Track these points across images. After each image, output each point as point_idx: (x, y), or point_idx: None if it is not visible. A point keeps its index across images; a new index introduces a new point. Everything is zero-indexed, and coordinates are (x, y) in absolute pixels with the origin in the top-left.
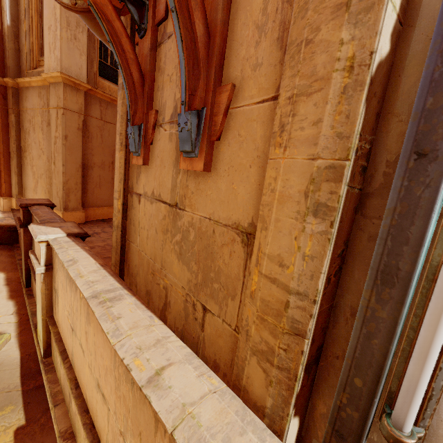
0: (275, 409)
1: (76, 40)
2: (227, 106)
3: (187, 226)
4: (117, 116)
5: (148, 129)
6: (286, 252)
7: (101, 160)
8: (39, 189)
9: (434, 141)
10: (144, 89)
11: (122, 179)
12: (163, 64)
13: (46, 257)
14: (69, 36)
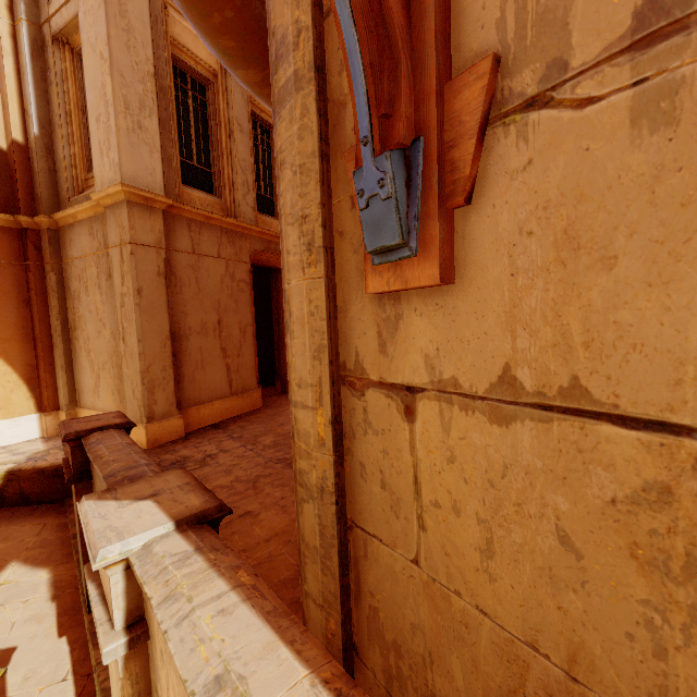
0: None
1: (141, 130)
2: None
3: None
4: (282, 177)
5: (447, 151)
6: None
7: (200, 320)
8: (102, 389)
9: None
10: (410, 18)
11: (322, 348)
12: None
13: (127, 601)
14: (130, 125)
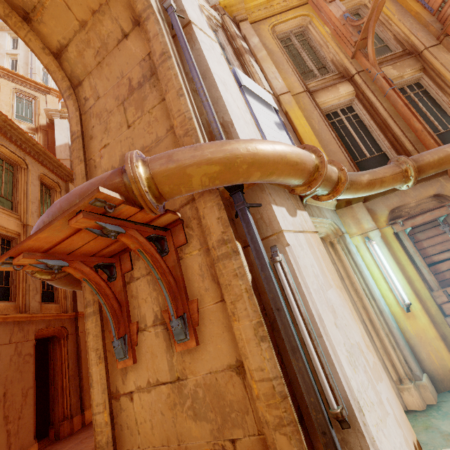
0: None
1: None
2: (198, 309)
3: (194, 388)
4: (89, 337)
5: (132, 336)
6: (261, 363)
7: None
8: None
9: (278, 305)
10: (122, 311)
11: (105, 389)
12: (135, 293)
13: None
14: None
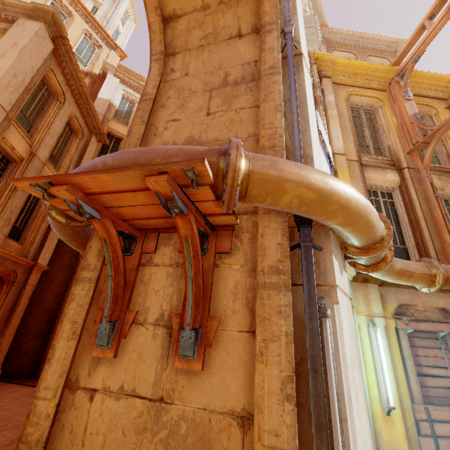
0: None
1: None
2: (217, 328)
3: (177, 420)
4: (71, 303)
5: (124, 325)
6: (277, 426)
7: None
8: None
9: (317, 366)
10: (124, 292)
11: (65, 372)
12: (147, 279)
13: None
14: None
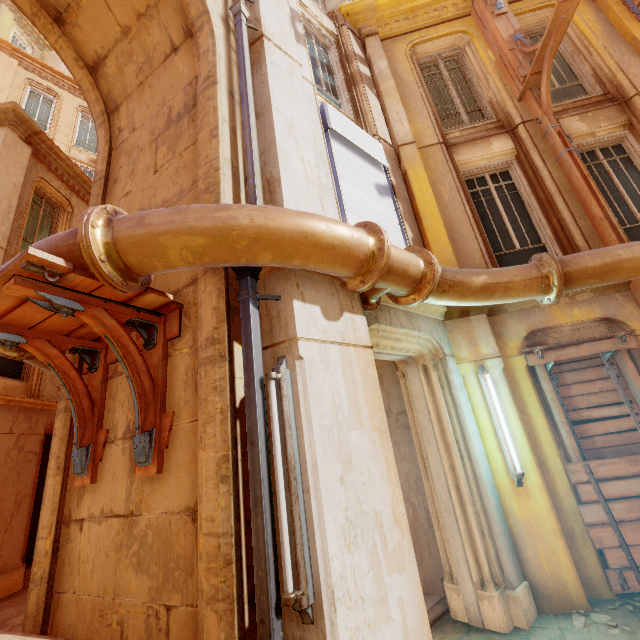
0: (227, 639)
1: None
2: (171, 425)
3: (145, 529)
4: (54, 439)
5: (98, 447)
6: (214, 511)
7: None
8: None
9: (254, 438)
10: (94, 413)
11: (55, 509)
12: (114, 392)
13: None
14: None
